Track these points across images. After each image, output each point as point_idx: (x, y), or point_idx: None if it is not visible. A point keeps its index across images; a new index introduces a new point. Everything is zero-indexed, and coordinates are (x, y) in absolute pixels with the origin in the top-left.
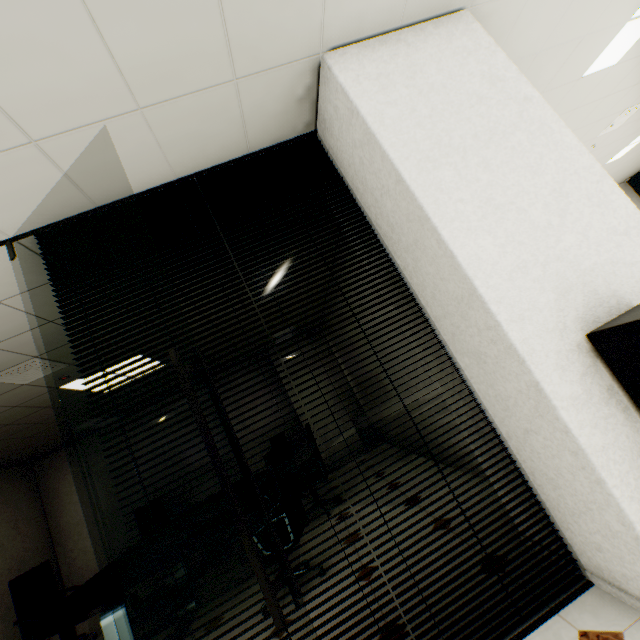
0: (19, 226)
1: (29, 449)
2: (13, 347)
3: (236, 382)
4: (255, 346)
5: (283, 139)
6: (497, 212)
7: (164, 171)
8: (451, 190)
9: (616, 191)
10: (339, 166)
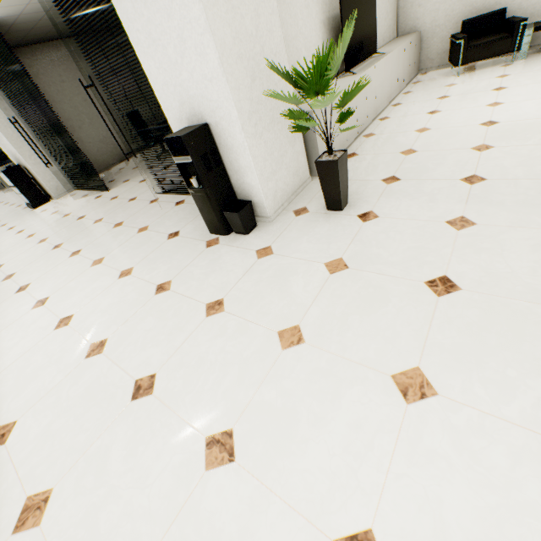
0: None
1: None
2: None
3: None
4: None
5: None
6: (154, 45)
7: None
8: (133, 21)
9: (211, 47)
10: None
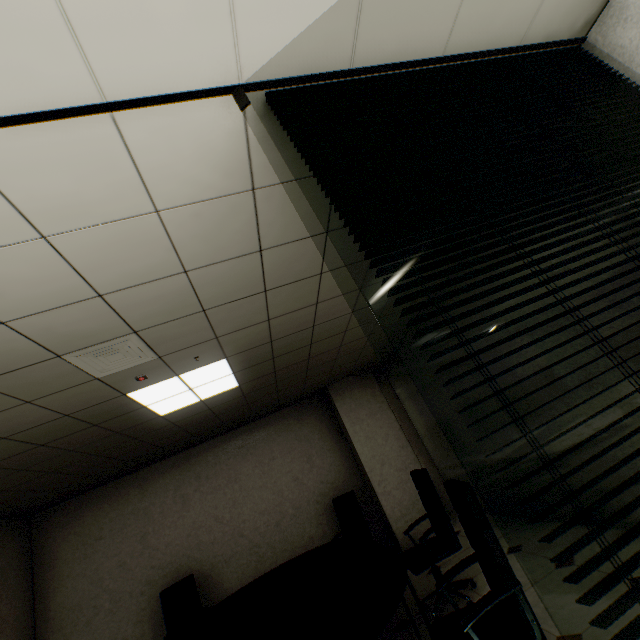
0: (261, 64)
1: (39, 492)
2: (123, 306)
3: (288, 426)
4: (320, 381)
5: (555, 37)
6: None
7: (441, 34)
8: None
9: None
10: (632, 67)
